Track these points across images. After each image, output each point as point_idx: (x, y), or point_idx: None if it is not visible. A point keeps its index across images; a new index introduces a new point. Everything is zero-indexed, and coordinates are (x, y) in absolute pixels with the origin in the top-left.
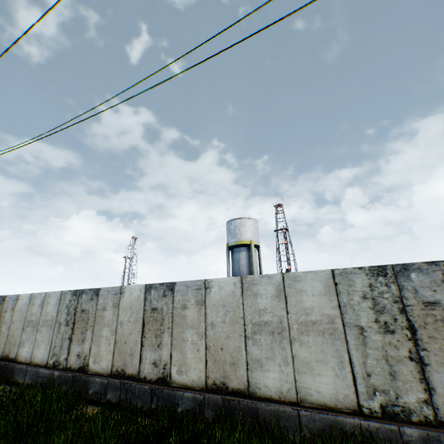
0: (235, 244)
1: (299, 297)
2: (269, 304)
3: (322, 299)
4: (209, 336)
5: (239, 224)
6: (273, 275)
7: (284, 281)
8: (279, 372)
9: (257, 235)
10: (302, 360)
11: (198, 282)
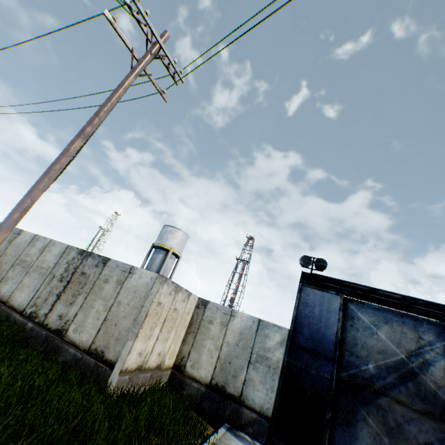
0: (158, 245)
1: (48, 253)
2: (35, 253)
3: (54, 257)
4: (0, 259)
5: (169, 231)
6: (48, 239)
7: (50, 243)
8: (11, 286)
9: (181, 246)
10: (24, 284)
11: (19, 230)
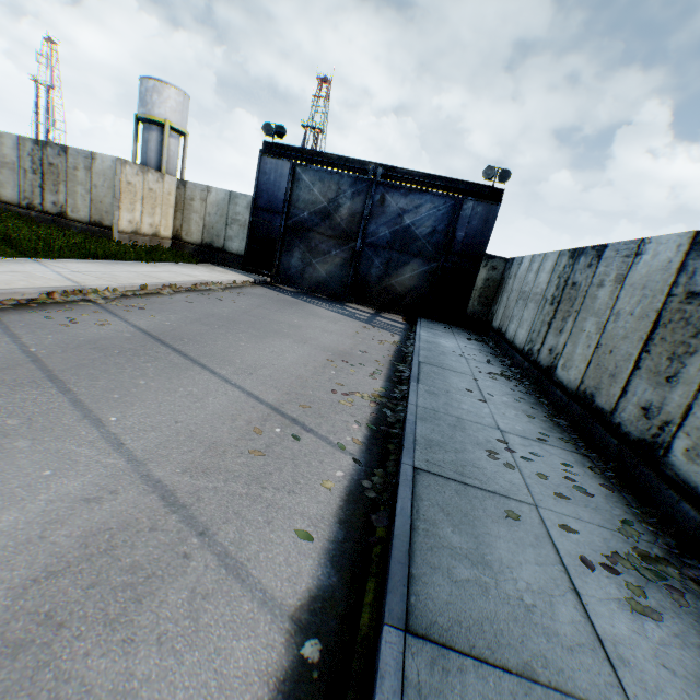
0: (144, 118)
1: (3, 148)
2: None
3: (14, 152)
4: None
5: (153, 89)
6: None
7: None
8: None
9: (180, 116)
10: (2, 181)
11: None
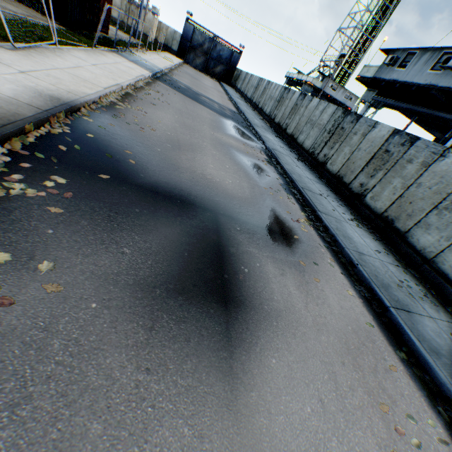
0: None
1: (115, 0)
2: None
3: (119, 3)
4: None
5: None
6: None
7: None
8: None
9: None
10: (113, 11)
11: None
